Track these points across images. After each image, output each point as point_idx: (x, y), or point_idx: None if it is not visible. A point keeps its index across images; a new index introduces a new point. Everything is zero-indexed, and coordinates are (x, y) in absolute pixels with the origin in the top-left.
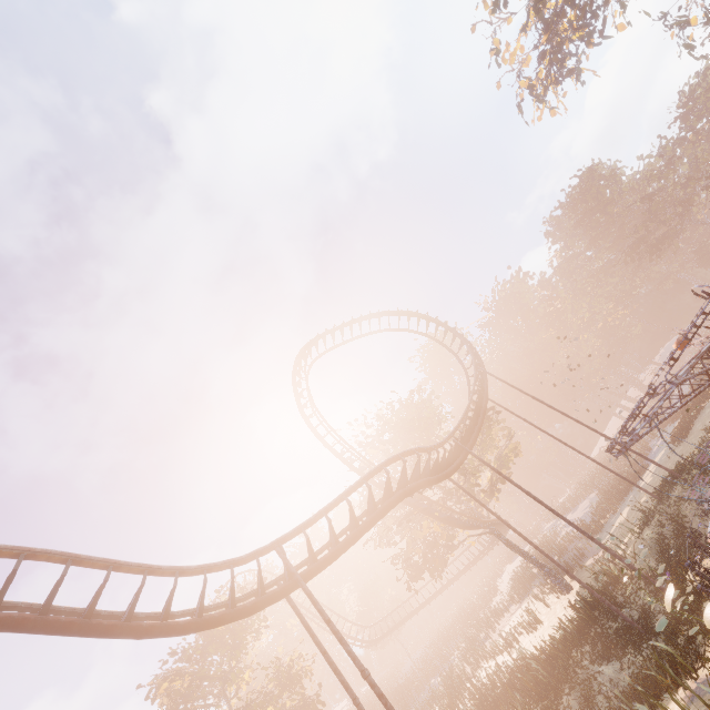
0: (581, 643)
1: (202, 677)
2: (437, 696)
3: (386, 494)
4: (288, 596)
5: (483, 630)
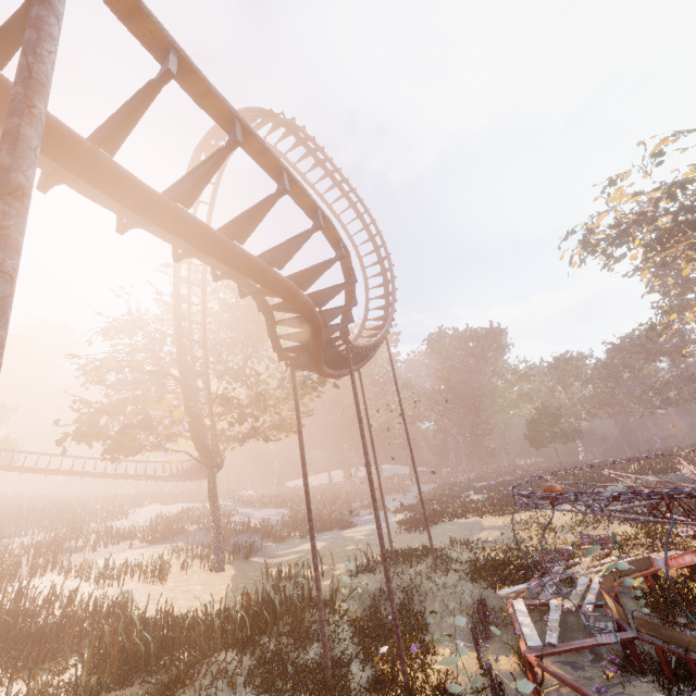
0: (243, 650)
1: None
2: None
3: (297, 278)
4: None
5: (79, 540)
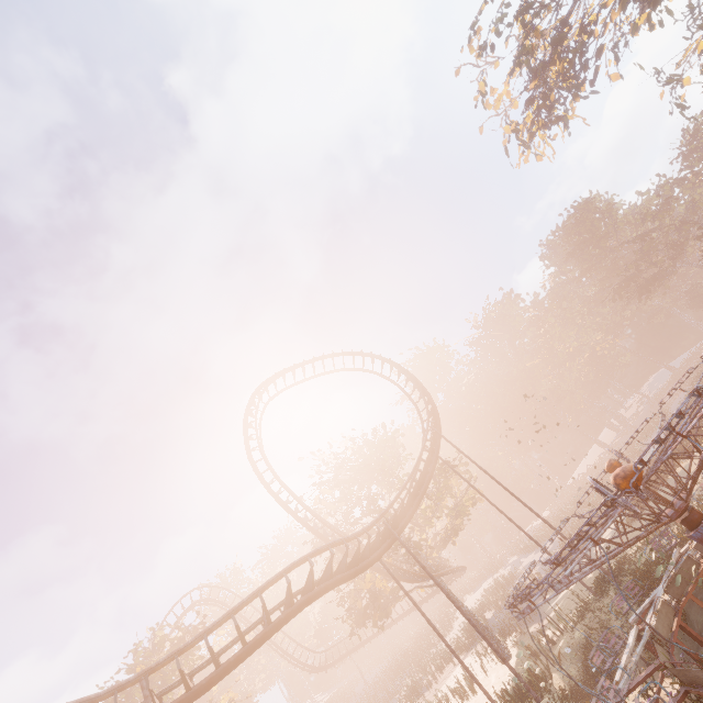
0: None
1: None
2: None
3: (287, 601)
4: None
5: (428, 674)
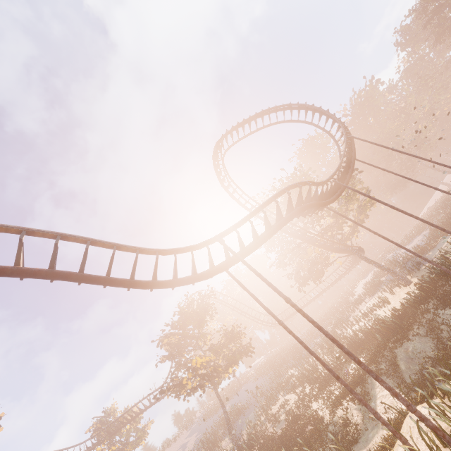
0: (427, 301)
1: (184, 336)
2: (319, 346)
3: (288, 210)
4: (229, 272)
5: (346, 314)
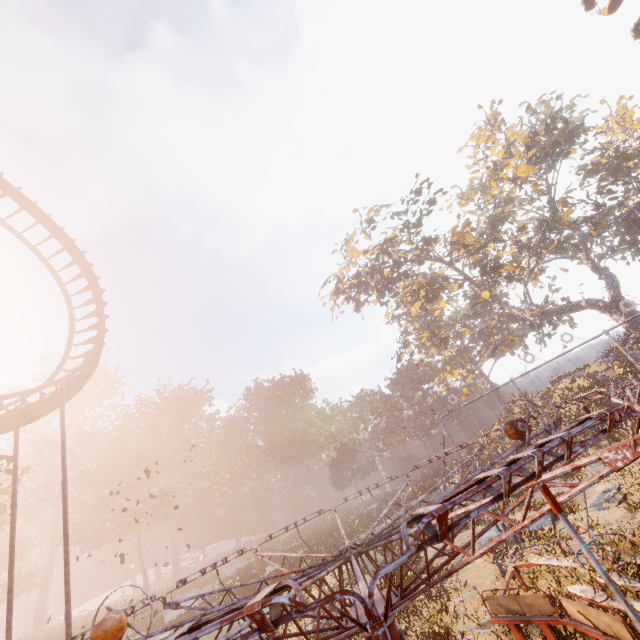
0: None
1: None
2: None
3: None
4: None
5: None
